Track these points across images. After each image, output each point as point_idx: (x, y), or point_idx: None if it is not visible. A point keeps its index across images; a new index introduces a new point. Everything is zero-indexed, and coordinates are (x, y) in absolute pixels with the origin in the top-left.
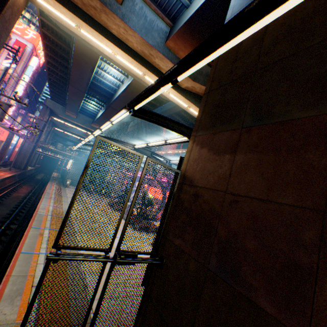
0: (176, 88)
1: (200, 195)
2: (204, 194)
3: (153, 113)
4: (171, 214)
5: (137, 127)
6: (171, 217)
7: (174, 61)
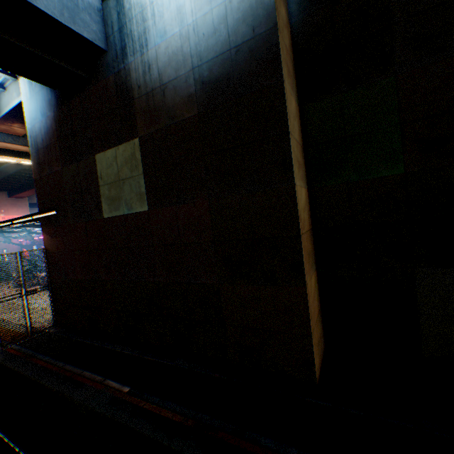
0: (26, 157)
1: (54, 256)
2: (55, 255)
3: (11, 221)
4: (49, 267)
5: (0, 178)
6: (49, 269)
7: (9, 140)
